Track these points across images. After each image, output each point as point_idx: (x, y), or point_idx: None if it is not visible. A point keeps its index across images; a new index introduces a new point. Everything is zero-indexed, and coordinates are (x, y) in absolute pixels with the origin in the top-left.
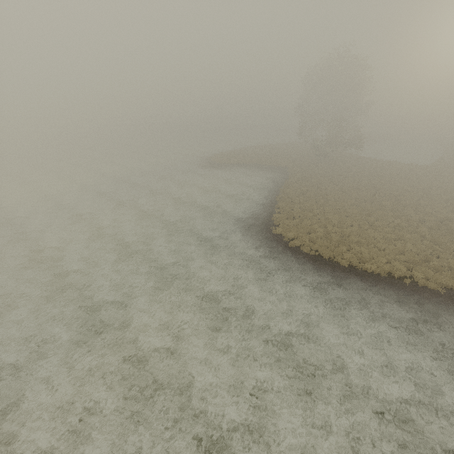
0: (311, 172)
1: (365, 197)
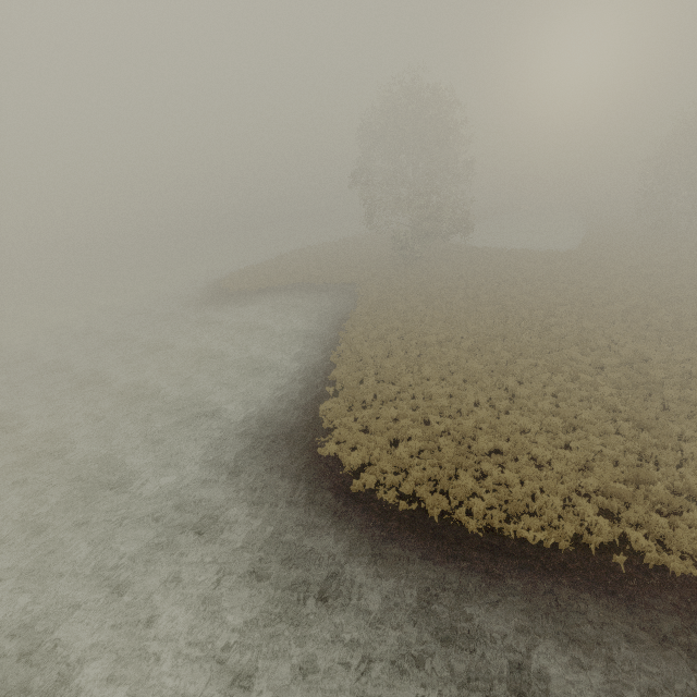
0: (394, 289)
1: (491, 329)
